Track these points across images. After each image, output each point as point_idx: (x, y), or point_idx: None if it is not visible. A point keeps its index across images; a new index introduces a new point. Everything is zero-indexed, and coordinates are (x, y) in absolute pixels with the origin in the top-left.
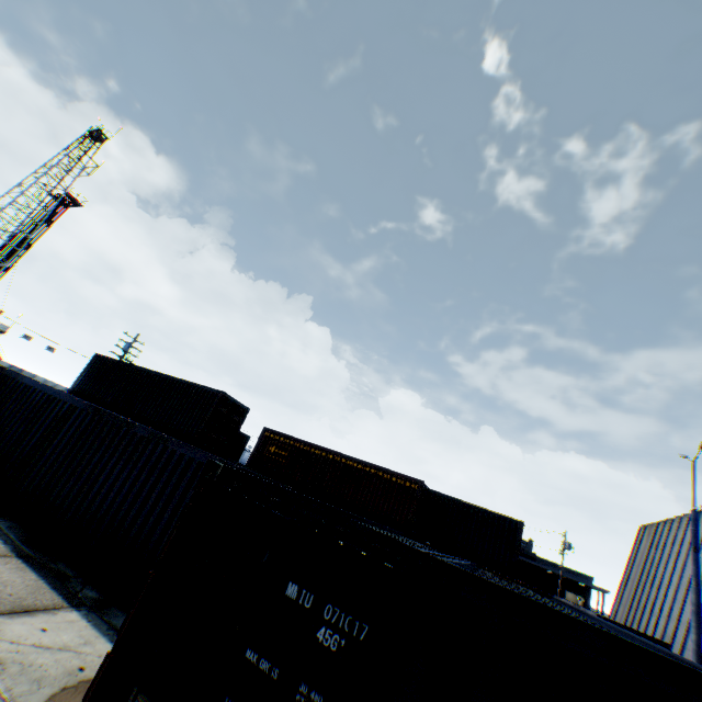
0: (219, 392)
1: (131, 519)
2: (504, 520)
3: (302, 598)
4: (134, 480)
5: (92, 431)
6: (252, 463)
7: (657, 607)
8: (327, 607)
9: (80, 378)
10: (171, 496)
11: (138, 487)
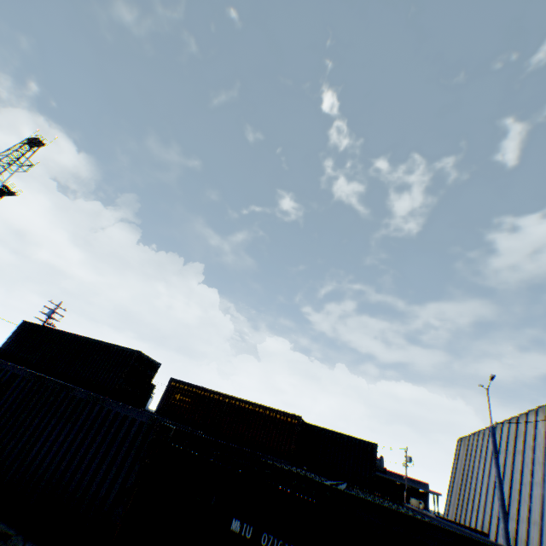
0: (136, 351)
1: (70, 474)
2: (363, 443)
3: (244, 530)
4: (73, 438)
5: (33, 396)
6: (160, 410)
7: (476, 503)
8: (263, 535)
9: (7, 343)
10: (108, 450)
11: (77, 444)
